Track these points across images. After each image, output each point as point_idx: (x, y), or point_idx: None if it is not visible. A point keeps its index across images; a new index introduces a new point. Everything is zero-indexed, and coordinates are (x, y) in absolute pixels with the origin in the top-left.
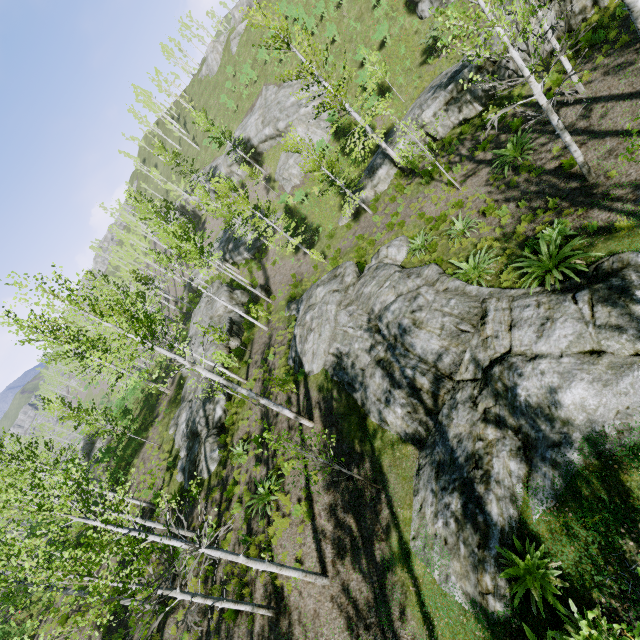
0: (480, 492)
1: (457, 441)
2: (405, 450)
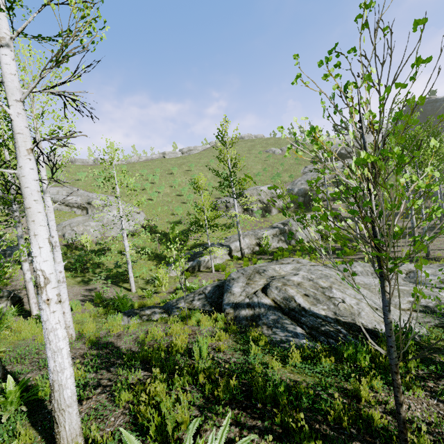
0: None
1: None
2: None
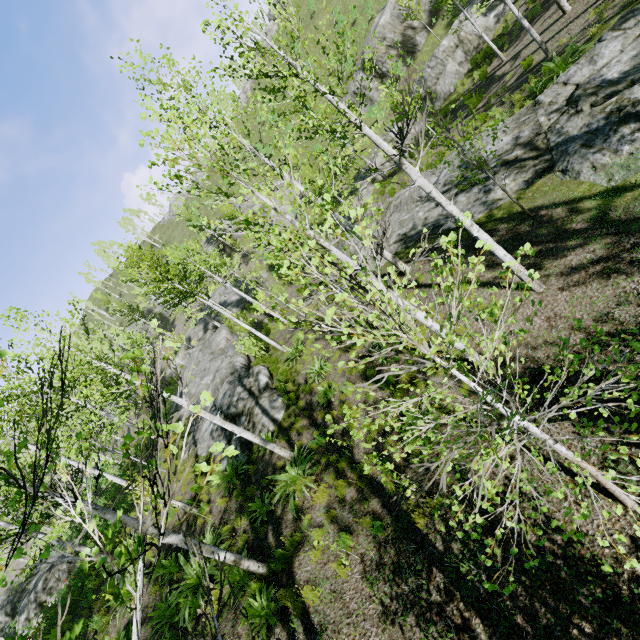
0: None
1: (585, 127)
2: (535, 186)
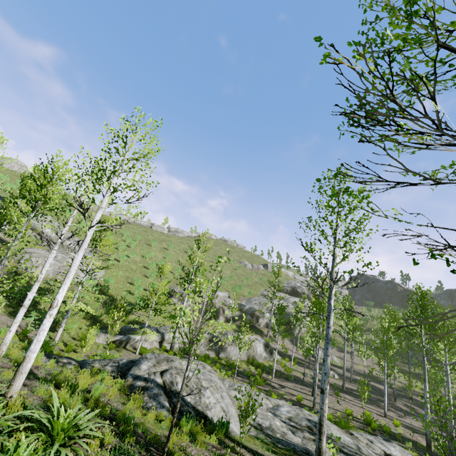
0: None
1: None
2: None
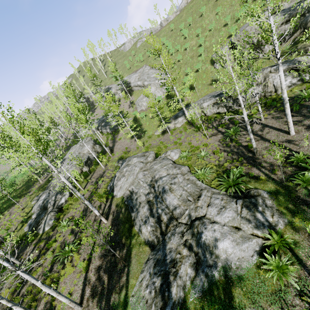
0: (171, 280)
1: (169, 251)
2: (145, 248)
